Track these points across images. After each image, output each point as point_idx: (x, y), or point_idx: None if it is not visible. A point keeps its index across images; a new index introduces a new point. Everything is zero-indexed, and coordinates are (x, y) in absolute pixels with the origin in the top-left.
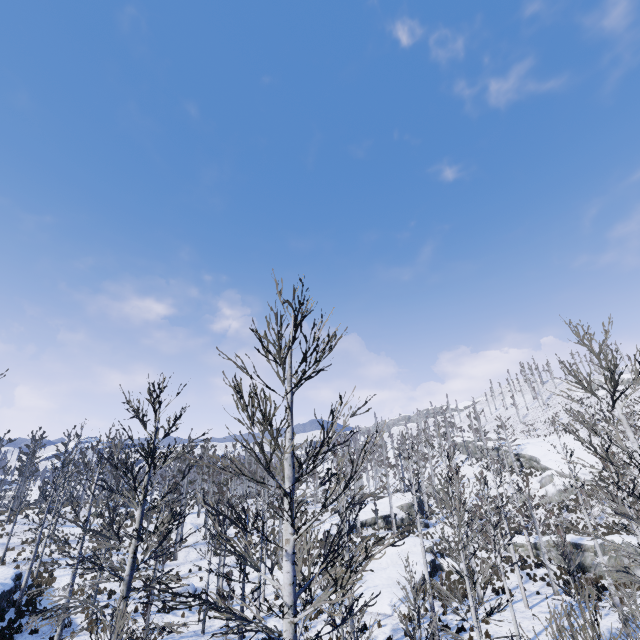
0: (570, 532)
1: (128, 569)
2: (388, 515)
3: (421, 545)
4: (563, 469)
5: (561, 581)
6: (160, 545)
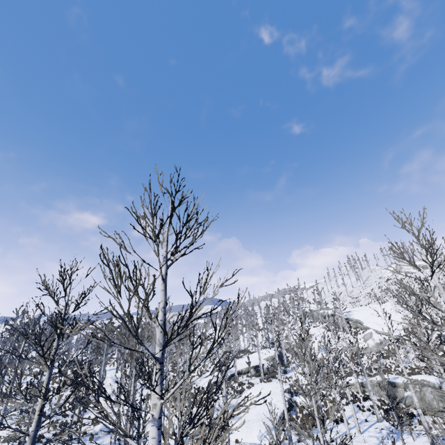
0: (385, 373)
1: (34, 425)
2: (258, 365)
3: (281, 389)
4: (379, 328)
5: (382, 410)
6: (65, 402)
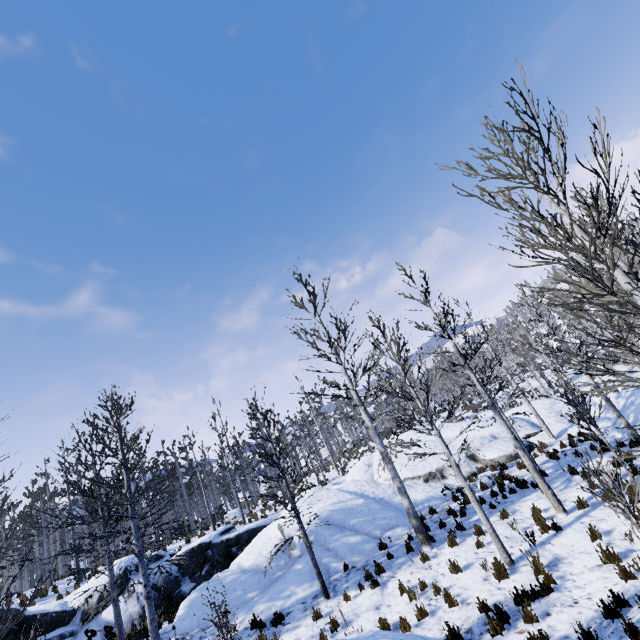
0: None
1: None
2: None
3: None
4: None
5: None
6: None
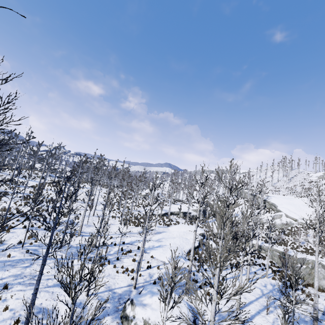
0: (282, 245)
1: None
2: (186, 212)
3: (193, 237)
4: (289, 214)
5: (270, 269)
6: None
